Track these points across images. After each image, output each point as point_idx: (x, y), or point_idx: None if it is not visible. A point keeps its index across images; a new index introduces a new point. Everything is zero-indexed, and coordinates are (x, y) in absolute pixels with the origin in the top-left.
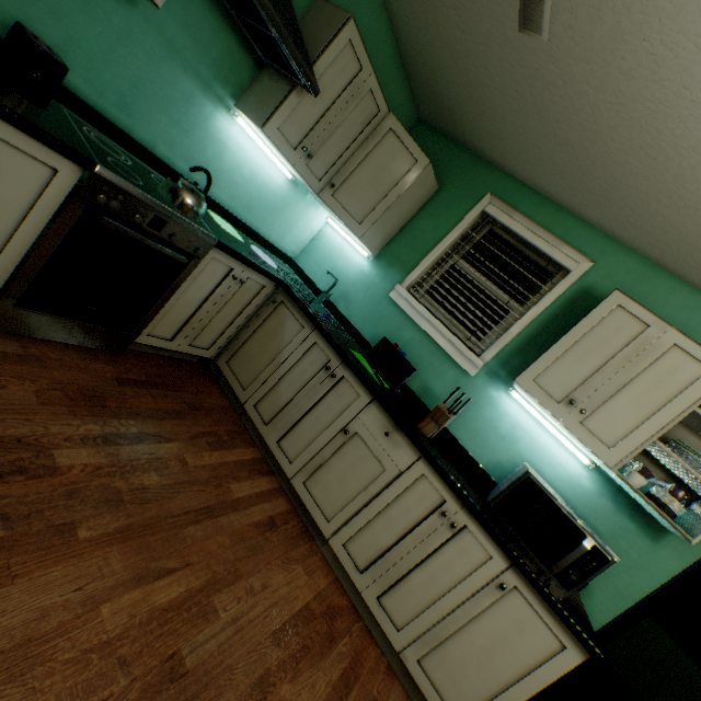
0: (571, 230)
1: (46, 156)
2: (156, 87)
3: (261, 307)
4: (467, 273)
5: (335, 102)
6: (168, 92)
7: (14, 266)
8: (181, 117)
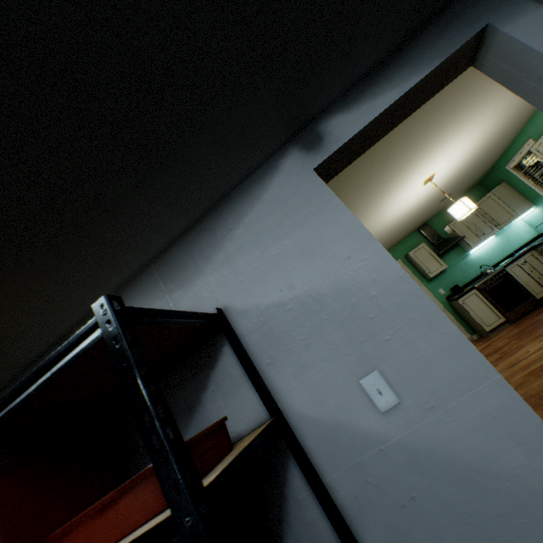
0: (516, 144)
1: (470, 293)
2: (461, 270)
3: (542, 257)
4: (540, 173)
5: (467, 227)
6: (462, 268)
7: (495, 309)
8: (469, 266)
